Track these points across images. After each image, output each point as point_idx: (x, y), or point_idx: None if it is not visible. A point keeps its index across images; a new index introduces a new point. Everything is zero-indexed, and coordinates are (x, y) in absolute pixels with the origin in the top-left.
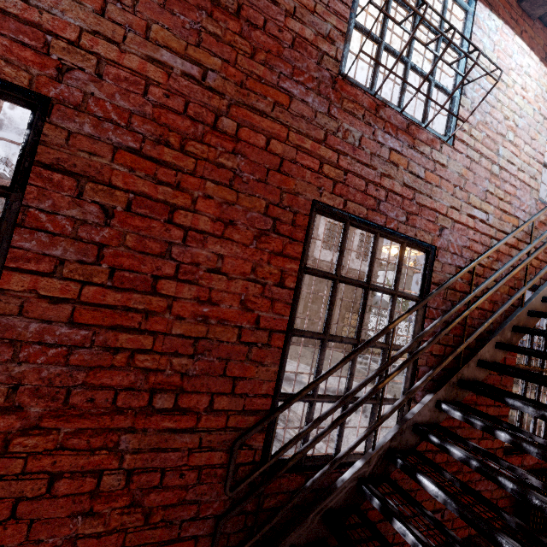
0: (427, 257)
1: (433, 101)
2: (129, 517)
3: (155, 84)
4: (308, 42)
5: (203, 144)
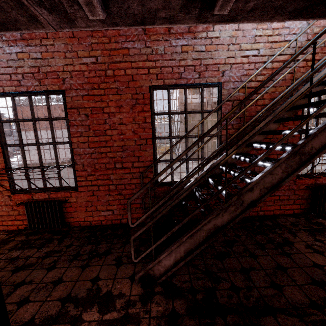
0: (218, 89)
1: None
2: (119, 196)
3: (85, 71)
4: None
5: (104, 83)
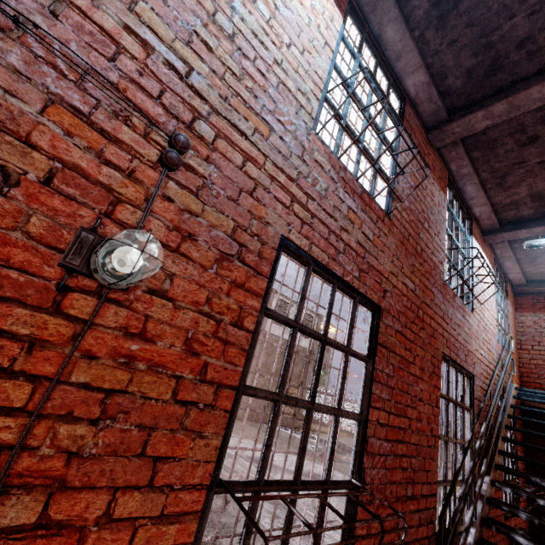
0: (470, 381)
1: (474, 295)
2: None
3: (404, 294)
4: (437, 265)
5: (415, 325)
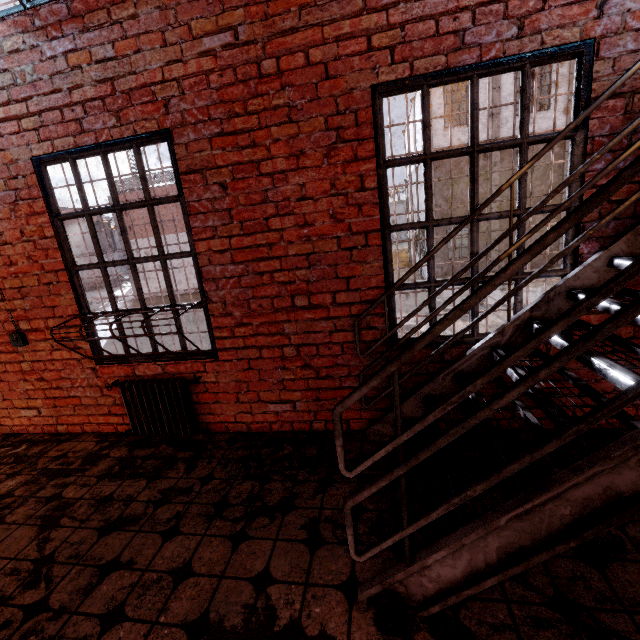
0: (580, 64)
1: None
2: (306, 372)
3: (211, 72)
4: None
5: (258, 98)
